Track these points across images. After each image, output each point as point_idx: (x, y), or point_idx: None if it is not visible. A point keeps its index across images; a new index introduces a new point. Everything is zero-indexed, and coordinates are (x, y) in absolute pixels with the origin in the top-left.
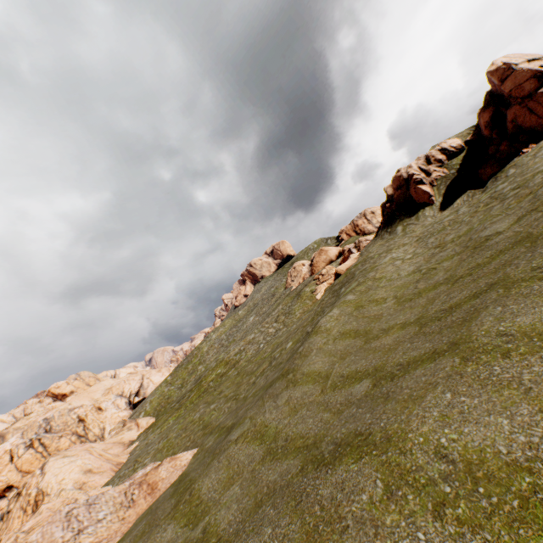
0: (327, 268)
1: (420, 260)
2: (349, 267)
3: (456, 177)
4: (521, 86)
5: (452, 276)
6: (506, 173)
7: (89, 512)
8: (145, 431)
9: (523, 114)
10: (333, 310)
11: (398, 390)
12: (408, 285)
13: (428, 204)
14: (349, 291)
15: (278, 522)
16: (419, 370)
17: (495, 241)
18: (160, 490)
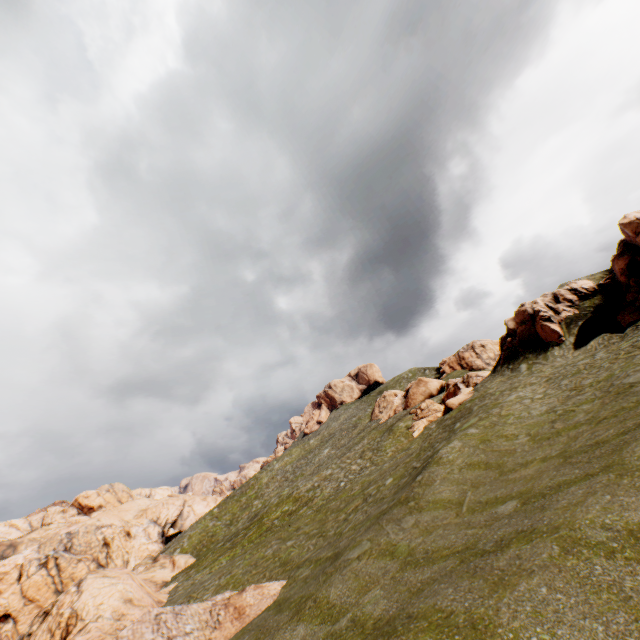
0: (427, 402)
1: (553, 401)
2: (463, 402)
3: (589, 320)
4: None
5: (595, 418)
6: None
7: (176, 621)
8: (184, 571)
9: None
10: (454, 441)
11: (554, 502)
12: (542, 424)
13: (557, 344)
14: (467, 426)
15: (457, 584)
16: (573, 487)
17: None
18: (250, 616)
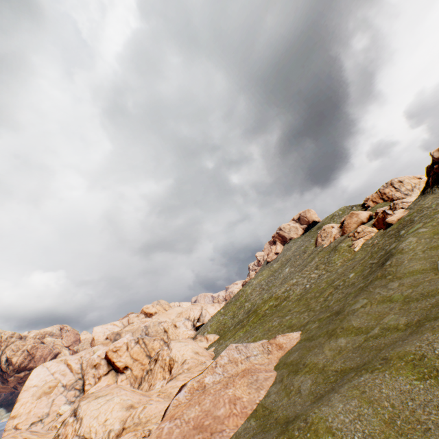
0: (361, 227)
1: None
2: (400, 218)
3: None
4: None
5: None
6: None
7: (247, 350)
8: (215, 342)
9: None
10: (409, 238)
11: None
12: None
13: None
14: (414, 229)
15: None
16: None
17: None
18: (287, 347)
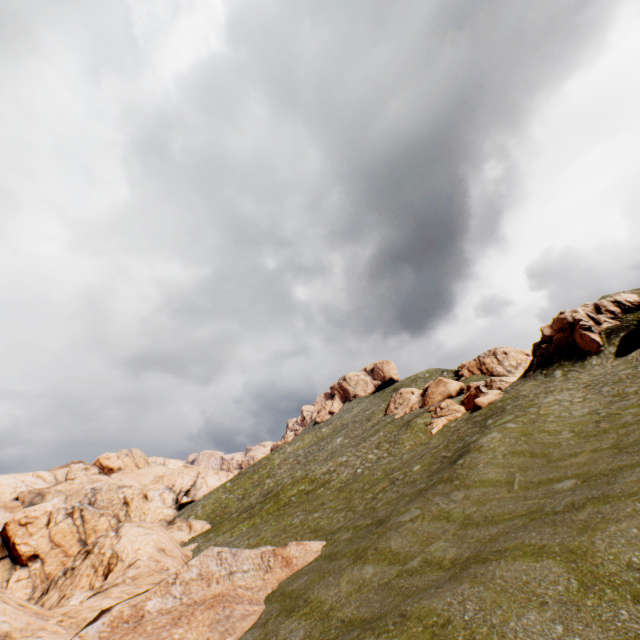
0: (447, 401)
1: (595, 405)
2: (492, 401)
3: (631, 333)
4: None
5: None
6: None
7: (235, 560)
8: (202, 534)
9: None
10: (493, 433)
11: (620, 478)
12: (586, 424)
13: (595, 354)
14: (503, 422)
15: (540, 530)
16: (639, 468)
17: None
18: (297, 565)
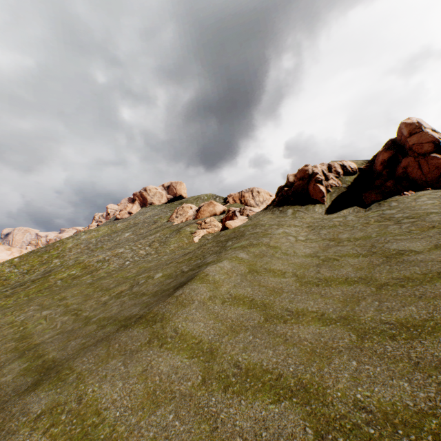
0: (211, 218)
1: (315, 245)
2: (238, 226)
3: (346, 191)
4: (422, 145)
5: (370, 277)
6: (389, 203)
7: None
8: None
9: (414, 166)
10: (225, 261)
11: None
12: (308, 266)
13: (319, 202)
14: (239, 247)
15: None
16: None
17: (418, 259)
18: None
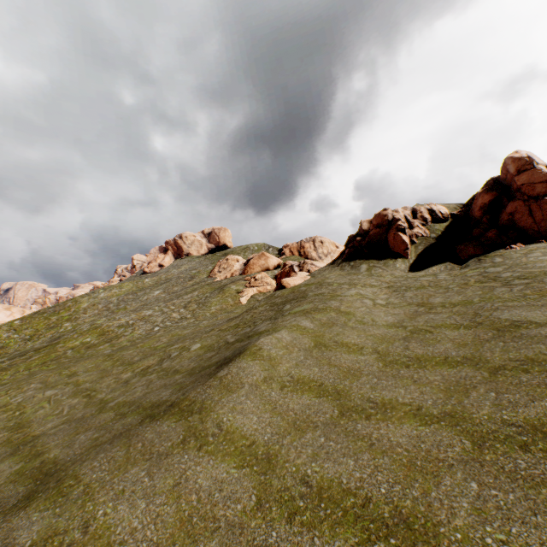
0: (262, 274)
1: (399, 311)
2: (298, 284)
3: (436, 242)
4: (533, 185)
5: (479, 357)
6: (491, 259)
7: None
8: None
9: (523, 212)
10: (283, 331)
11: None
12: (392, 339)
13: (401, 255)
14: (300, 312)
15: None
16: None
17: (542, 333)
18: None
